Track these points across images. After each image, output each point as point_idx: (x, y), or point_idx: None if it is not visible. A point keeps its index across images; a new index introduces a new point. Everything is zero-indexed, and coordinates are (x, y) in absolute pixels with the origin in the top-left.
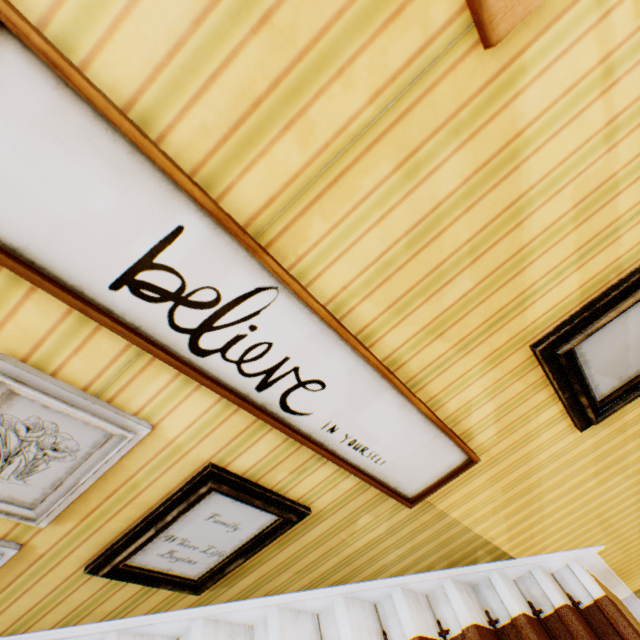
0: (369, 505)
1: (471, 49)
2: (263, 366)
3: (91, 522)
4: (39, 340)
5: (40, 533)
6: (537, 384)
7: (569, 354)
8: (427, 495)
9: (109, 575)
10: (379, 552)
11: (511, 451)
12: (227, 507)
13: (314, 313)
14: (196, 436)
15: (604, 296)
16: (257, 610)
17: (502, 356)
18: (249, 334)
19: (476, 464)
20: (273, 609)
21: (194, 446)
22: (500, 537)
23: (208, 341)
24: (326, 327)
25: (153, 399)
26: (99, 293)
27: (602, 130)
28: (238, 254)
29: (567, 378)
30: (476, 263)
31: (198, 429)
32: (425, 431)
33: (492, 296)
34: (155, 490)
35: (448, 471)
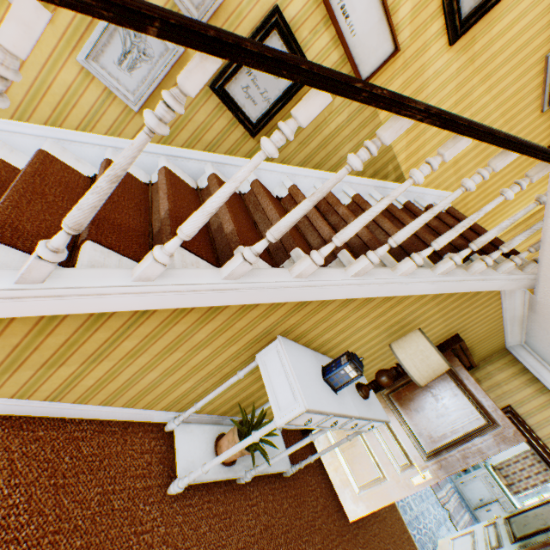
0: None
1: None
2: None
3: None
4: None
5: None
6: None
7: None
8: (372, 77)
9: (220, 91)
10: (341, 142)
11: (415, 60)
12: None
13: None
14: None
15: None
16: (276, 177)
17: None
18: None
19: (397, 66)
20: (284, 176)
21: None
22: (401, 156)
23: None
24: None
25: None
26: None
27: None
28: None
29: None
30: None
31: None
32: (377, 12)
33: None
34: (248, 23)
35: (383, 61)
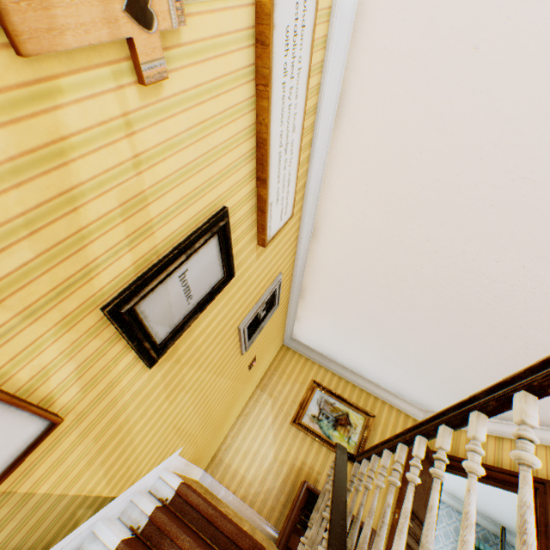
0: None
1: (2, 47)
2: None
3: None
4: None
5: None
6: (113, 339)
7: (133, 312)
8: None
9: None
10: None
11: (99, 401)
12: None
13: None
14: None
15: (151, 270)
16: None
17: (77, 319)
18: None
19: (64, 426)
20: None
21: None
22: (100, 485)
23: None
24: None
25: None
26: None
27: (132, 160)
28: None
29: (134, 330)
30: (36, 236)
31: None
32: None
33: (59, 267)
34: None
35: (28, 445)
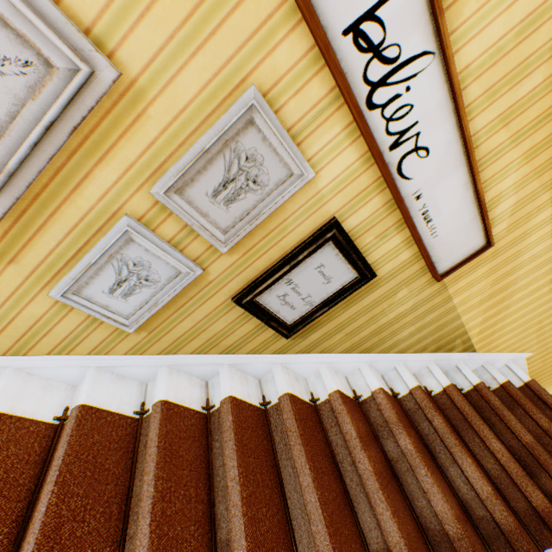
0: (409, 280)
1: None
2: (400, 128)
3: (247, 258)
4: (278, 79)
5: (216, 262)
6: (546, 185)
7: None
8: (452, 272)
9: (247, 304)
10: (399, 327)
11: (509, 247)
12: (330, 260)
13: (446, 83)
14: (334, 190)
15: None
16: (312, 365)
17: (535, 154)
18: (403, 95)
19: (484, 255)
20: (323, 365)
21: (330, 199)
22: (474, 330)
23: (378, 97)
24: (448, 98)
25: (322, 149)
26: (334, 37)
27: None
28: (423, 18)
29: None
30: (550, 60)
31: (337, 184)
32: (469, 212)
33: (549, 94)
34: (293, 236)
35: (469, 254)
